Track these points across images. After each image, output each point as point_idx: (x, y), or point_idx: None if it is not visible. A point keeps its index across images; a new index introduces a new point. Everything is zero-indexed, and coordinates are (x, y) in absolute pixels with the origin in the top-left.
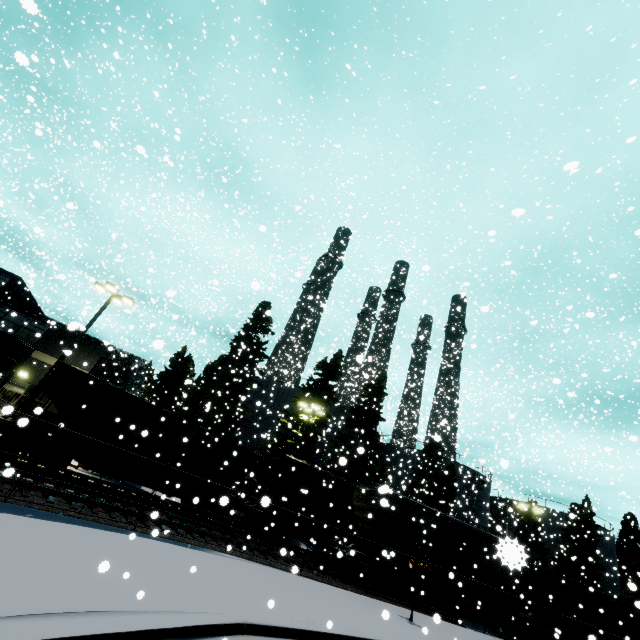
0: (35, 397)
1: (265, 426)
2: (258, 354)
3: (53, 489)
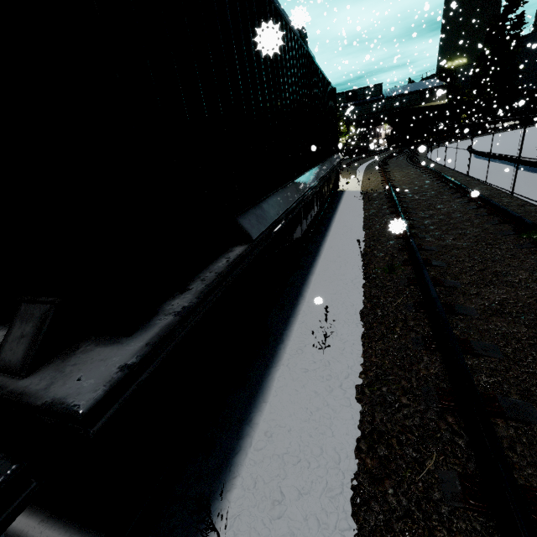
0: (474, 113)
1: (533, 68)
2: (519, 27)
3: (512, 127)
